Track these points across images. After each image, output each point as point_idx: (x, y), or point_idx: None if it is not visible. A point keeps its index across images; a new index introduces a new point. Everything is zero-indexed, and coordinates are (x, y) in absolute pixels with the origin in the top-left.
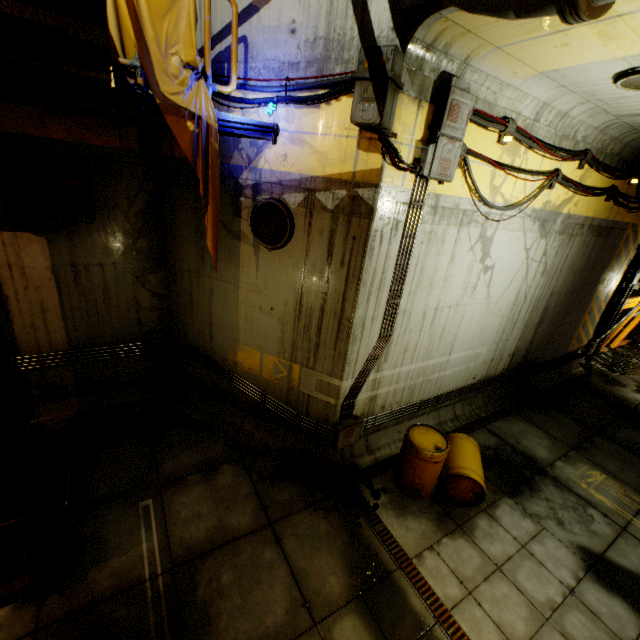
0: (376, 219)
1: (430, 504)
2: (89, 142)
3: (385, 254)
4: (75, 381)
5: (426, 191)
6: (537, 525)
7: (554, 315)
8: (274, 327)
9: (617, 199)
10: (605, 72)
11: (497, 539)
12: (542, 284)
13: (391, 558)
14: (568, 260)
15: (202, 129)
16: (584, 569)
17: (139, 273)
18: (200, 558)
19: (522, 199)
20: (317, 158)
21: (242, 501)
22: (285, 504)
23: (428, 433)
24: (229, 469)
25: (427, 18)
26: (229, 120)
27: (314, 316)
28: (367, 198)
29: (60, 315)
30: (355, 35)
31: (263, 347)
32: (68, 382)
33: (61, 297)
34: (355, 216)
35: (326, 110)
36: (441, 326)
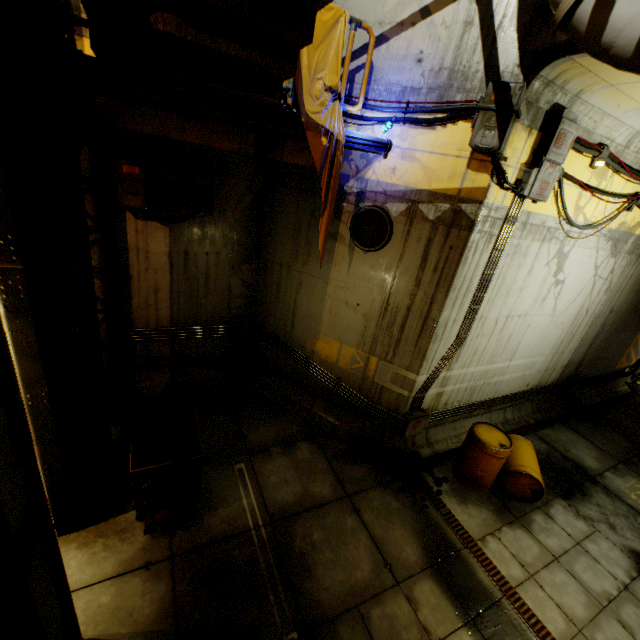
0: (475, 232)
1: (488, 496)
2: (215, 146)
3: (475, 263)
4: (170, 355)
5: (521, 209)
6: (590, 526)
7: (609, 332)
8: (357, 321)
9: None
10: None
11: (553, 534)
12: (604, 301)
13: (457, 538)
14: (632, 279)
15: (332, 144)
16: (637, 570)
17: (235, 263)
18: (292, 517)
19: (601, 219)
20: (425, 173)
21: (320, 474)
22: (358, 481)
23: (491, 431)
24: (305, 445)
25: (556, 60)
26: (353, 136)
27: (399, 314)
28: (469, 213)
29: (168, 295)
30: (480, 68)
31: (343, 339)
32: (165, 355)
33: (172, 280)
34: (455, 228)
35: (441, 132)
36: (508, 333)
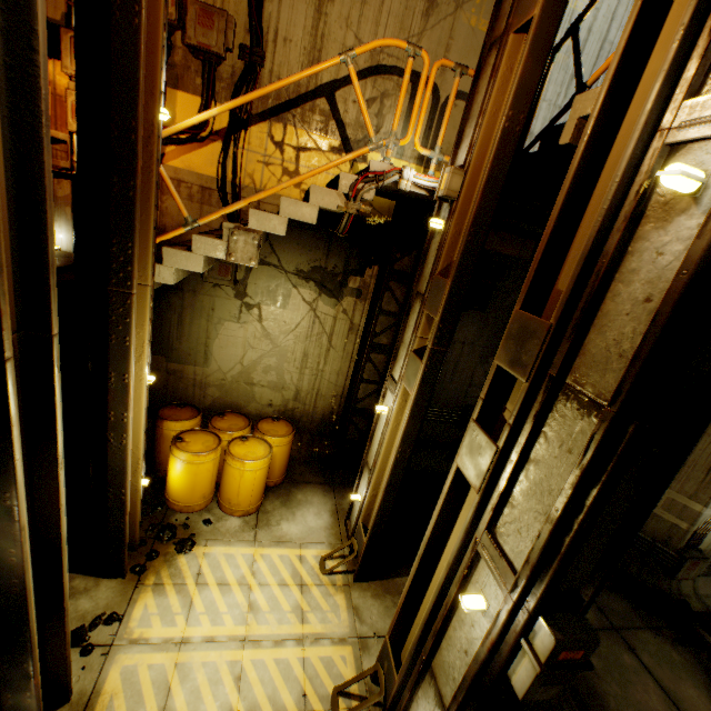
0: None
1: None
2: (499, 251)
3: None
4: None
5: None
6: None
7: None
8: None
9: None
10: None
11: None
12: None
13: None
14: None
15: None
16: None
17: (484, 354)
18: None
19: None
20: None
21: None
22: (621, 615)
23: None
24: None
25: None
26: None
27: None
28: None
29: None
30: None
31: None
32: None
33: None
34: None
35: None
36: None
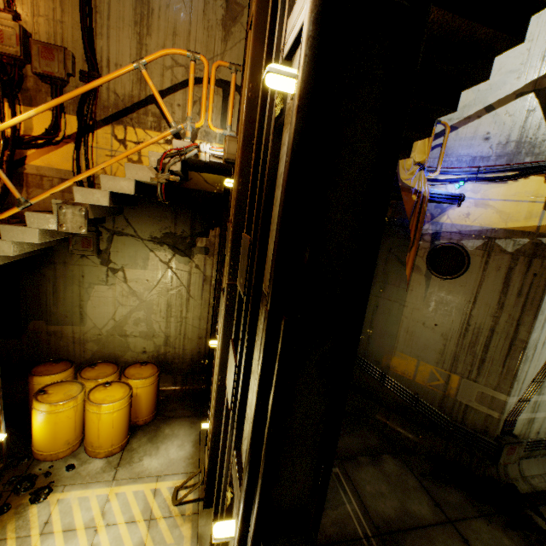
0: None
1: None
2: None
3: None
4: None
5: None
6: None
7: None
8: (435, 340)
9: None
10: None
11: None
12: None
13: None
14: None
15: (420, 199)
16: None
17: None
18: (399, 533)
19: None
20: (499, 216)
21: (414, 492)
22: (456, 506)
23: None
24: (390, 459)
25: None
26: (435, 193)
27: (481, 335)
28: None
29: None
30: None
31: (420, 356)
32: None
33: None
34: (537, 258)
35: (512, 185)
36: None
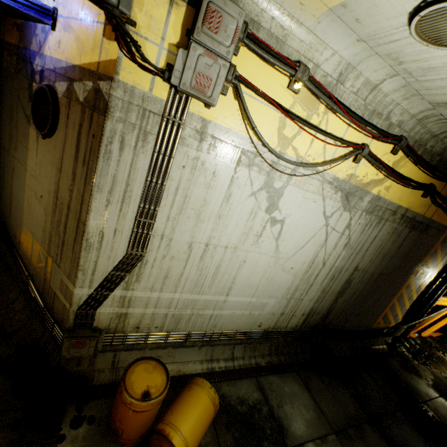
0: (113, 118)
1: None
2: None
3: (130, 164)
4: None
5: (185, 108)
6: None
7: (358, 290)
8: (41, 215)
9: (435, 198)
10: (397, 10)
11: None
12: (345, 256)
13: None
14: (376, 241)
15: None
16: None
17: None
18: None
19: (321, 162)
20: (77, 45)
21: None
22: None
23: (154, 372)
24: None
25: None
26: None
27: (64, 212)
28: (105, 92)
29: None
30: None
31: (34, 233)
32: None
33: None
34: (96, 111)
35: None
36: (215, 264)
